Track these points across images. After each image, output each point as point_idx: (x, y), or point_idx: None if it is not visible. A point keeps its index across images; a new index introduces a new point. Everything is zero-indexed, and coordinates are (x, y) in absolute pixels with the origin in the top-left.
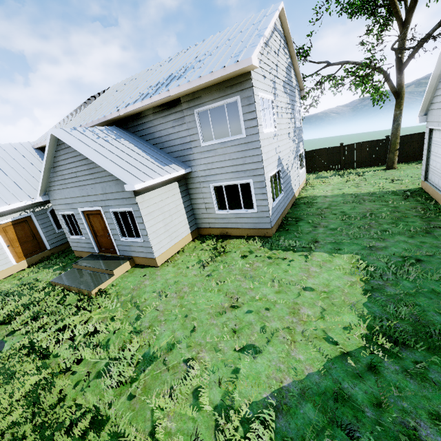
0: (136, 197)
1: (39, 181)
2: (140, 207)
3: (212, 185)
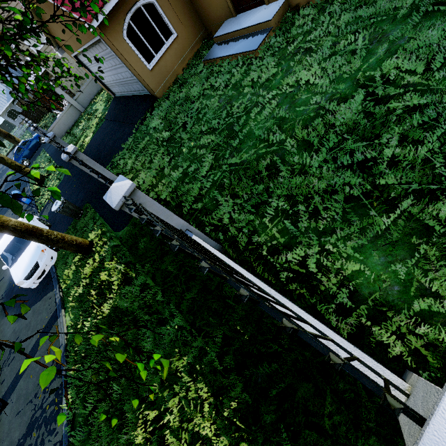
0: None
1: None
2: None
3: None
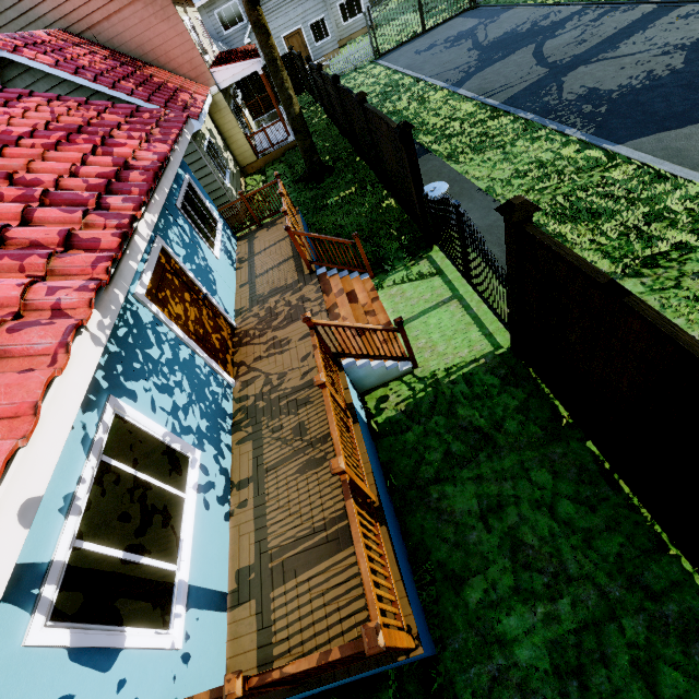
0: (326, 6)
1: (215, 42)
2: (328, 12)
3: (338, 4)
